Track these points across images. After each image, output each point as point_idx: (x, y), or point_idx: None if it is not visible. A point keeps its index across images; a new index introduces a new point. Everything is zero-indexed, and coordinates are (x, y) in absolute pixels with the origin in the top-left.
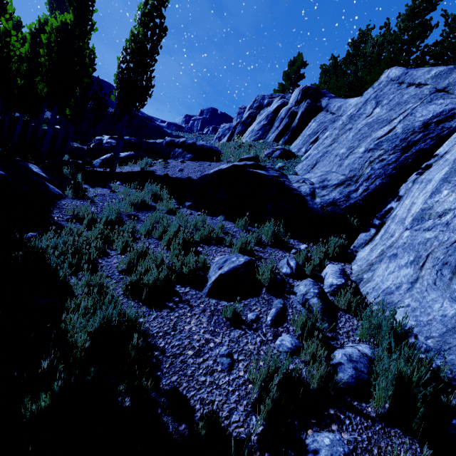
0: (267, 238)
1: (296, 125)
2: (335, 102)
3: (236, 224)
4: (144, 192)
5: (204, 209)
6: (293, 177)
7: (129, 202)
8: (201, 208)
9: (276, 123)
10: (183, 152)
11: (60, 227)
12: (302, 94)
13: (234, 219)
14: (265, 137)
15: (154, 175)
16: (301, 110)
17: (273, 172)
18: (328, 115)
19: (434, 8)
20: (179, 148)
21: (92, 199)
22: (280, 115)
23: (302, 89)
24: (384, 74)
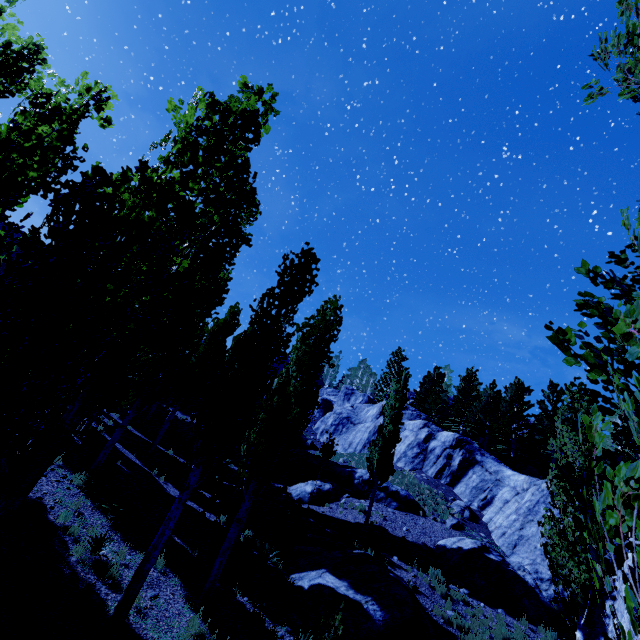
0: (549, 639)
1: (456, 470)
2: (489, 462)
3: (520, 621)
4: (430, 575)
5: (477, 596)
6: (510, 560)
7: (449, 597)
8: (476, 596)
9: (432, 457)
10: (387, 497)
11: (449, 632)
12: (456, 442)
13: (508, 612)
14: (421, 466)
15: (397, 539)
16: (459, 457)
17: (494, 553)
18: (485, 472)
19: (529, 392)
20: (380, 491)
21: (424, 593)
22: (434, 450)
23: (456, 438)
24: (543, 483)
